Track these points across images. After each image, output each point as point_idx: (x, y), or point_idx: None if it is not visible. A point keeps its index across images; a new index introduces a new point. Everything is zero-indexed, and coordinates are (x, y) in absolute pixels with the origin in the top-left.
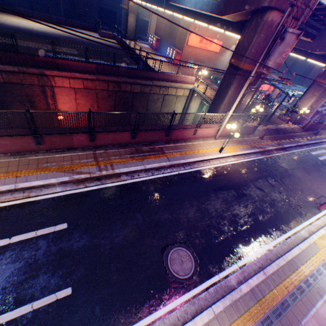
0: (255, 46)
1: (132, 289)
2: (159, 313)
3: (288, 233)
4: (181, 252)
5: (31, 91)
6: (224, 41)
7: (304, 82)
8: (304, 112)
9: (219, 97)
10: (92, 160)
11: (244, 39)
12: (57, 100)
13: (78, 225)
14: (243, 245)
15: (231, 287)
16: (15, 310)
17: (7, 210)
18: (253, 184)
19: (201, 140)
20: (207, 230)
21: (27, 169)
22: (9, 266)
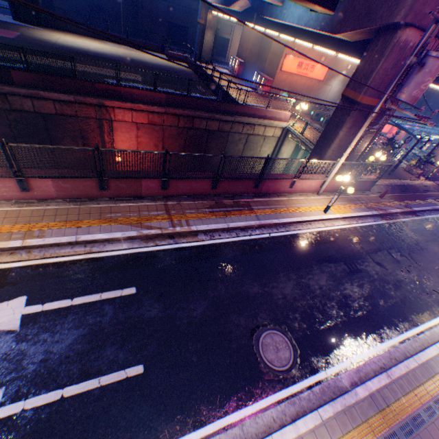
0: (380, 74)
1: (215, 375)
2: (250, 409)
3: (420, 326)
4: (276, 337)
5: (85, 126)
6: (331, 65)
7: None
8: None
9: (325, 139)
10: (164, 212)
11: (365, 64)
12: (115, 137)
13: (149, 291)
14: (357, 337)
15: (342, 389)
16: (80, 384)
17: (68, 266)
18: (370, 257)
19: (299, 195)
20: (308, 312)
21: (88, 219)
22: (72, 332)
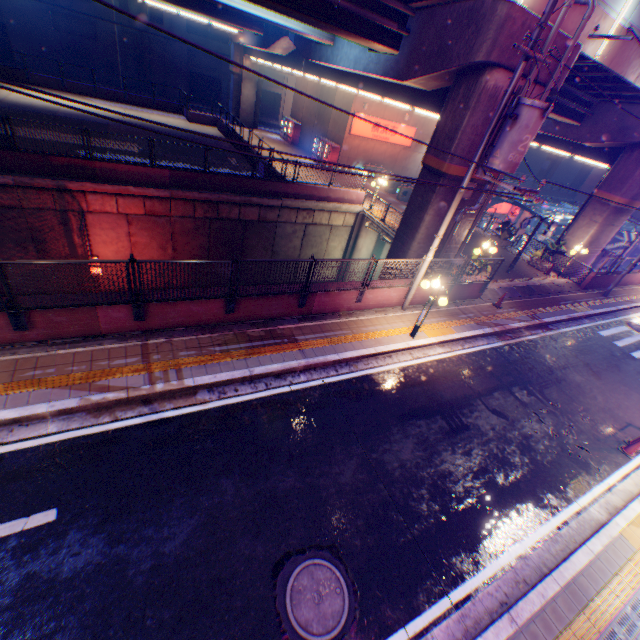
0: (468, 133)
1: None
2: None
3: (562, 512)
4: (319, 573)
5: (39, 222)
6: (420, 126)
7: (575, 197)
8: (579, 254)
9: (407, 226)
10: (138, 359)
11: (446, 120)
12: (92, 238)
13: (83, 514)
14: (462, 548)
15: None
16: None
17: None
18: (483, 402)
19: (374, 313)
20: (381, 513)
21: None
22: None
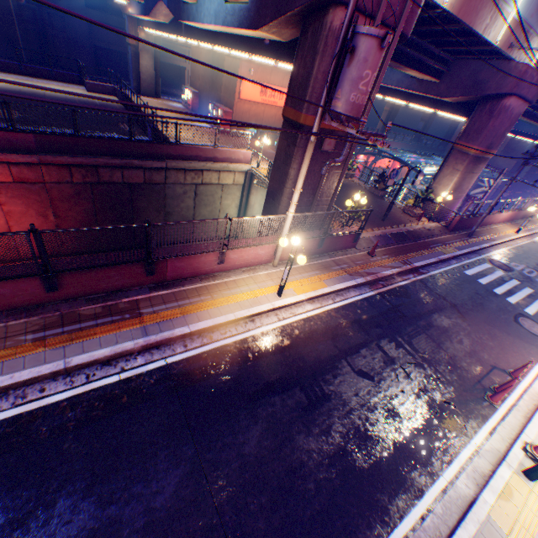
0: (320, 80)
1: None
2: None
3: (427, 494)
4: None
5: None
6: None
7: (445, 152)
8: (446, 200)
9: (276, 182)
10: None
11: (299, 68)
12: None
13: None
14: None
15: None
16: None
17: None
18: (349, 362)
19: (242, 272)
20: None
21: None
22: None
